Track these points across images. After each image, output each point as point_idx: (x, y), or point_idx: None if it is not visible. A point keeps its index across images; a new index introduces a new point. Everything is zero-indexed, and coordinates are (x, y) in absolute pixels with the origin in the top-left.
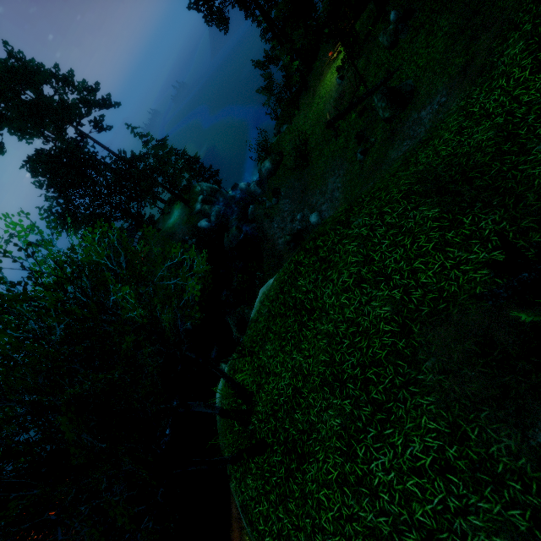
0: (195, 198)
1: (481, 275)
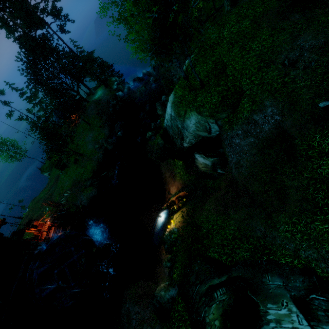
0: (112, 83)
1: (275, 3)
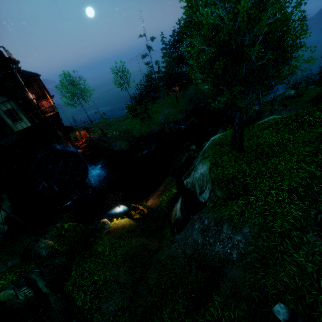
0: None
1: None
